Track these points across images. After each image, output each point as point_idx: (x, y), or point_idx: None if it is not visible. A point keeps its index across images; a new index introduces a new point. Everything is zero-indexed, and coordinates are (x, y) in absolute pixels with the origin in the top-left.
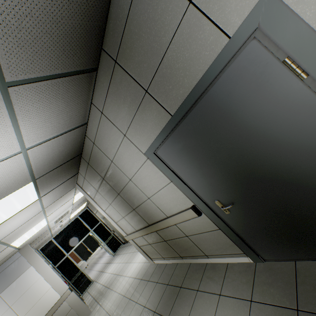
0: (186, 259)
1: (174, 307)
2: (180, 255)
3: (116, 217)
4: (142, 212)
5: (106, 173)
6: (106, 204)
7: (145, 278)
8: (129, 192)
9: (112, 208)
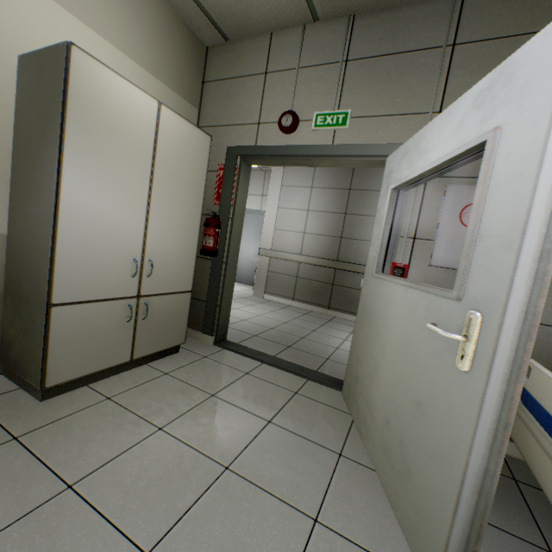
0: (335, 311)
1: (328, 324)
2: (330, 305)
3: (288, 225)
4: (350, 246)
5: (365, 190)
6: (298, 205)
7: (252, 299)
8: (364, 223)
9: (301, 215)
